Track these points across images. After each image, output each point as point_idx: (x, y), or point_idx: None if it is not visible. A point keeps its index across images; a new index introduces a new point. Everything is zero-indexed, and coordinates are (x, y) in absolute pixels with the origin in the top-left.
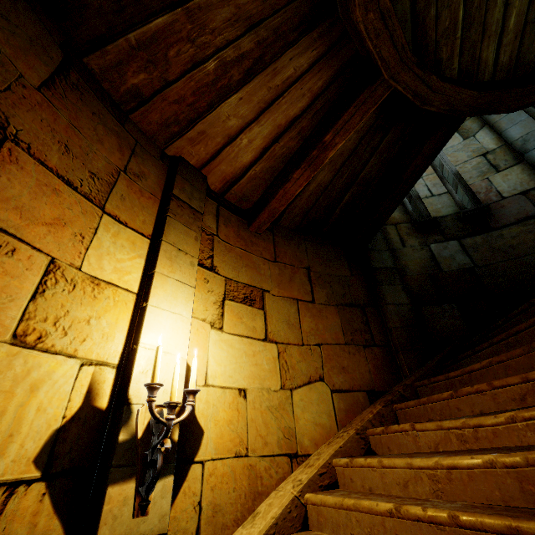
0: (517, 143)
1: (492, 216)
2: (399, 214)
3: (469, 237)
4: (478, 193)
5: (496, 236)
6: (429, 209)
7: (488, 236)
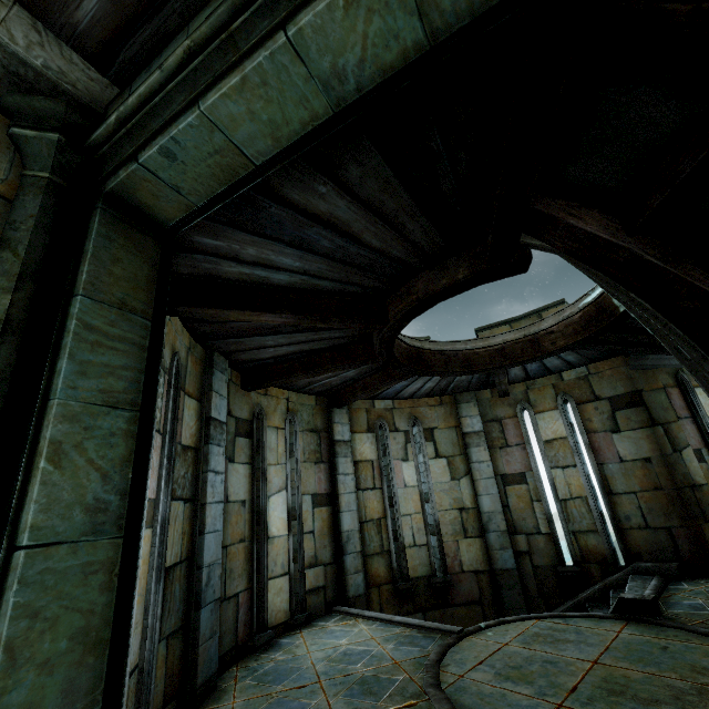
0: (484, 517)
1: (452, 589)
2: (384, 569)
3: (432, 611)
4: (448, 556)
5: (449, 613)
6: (409, 565)
7: (445, 612)
